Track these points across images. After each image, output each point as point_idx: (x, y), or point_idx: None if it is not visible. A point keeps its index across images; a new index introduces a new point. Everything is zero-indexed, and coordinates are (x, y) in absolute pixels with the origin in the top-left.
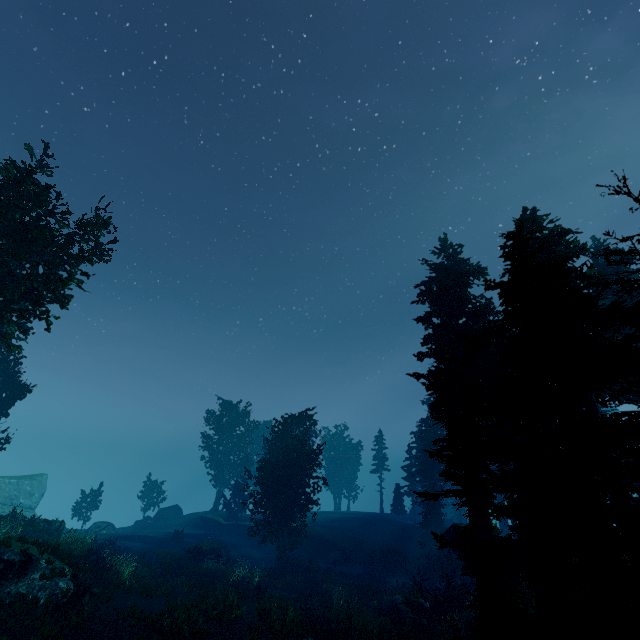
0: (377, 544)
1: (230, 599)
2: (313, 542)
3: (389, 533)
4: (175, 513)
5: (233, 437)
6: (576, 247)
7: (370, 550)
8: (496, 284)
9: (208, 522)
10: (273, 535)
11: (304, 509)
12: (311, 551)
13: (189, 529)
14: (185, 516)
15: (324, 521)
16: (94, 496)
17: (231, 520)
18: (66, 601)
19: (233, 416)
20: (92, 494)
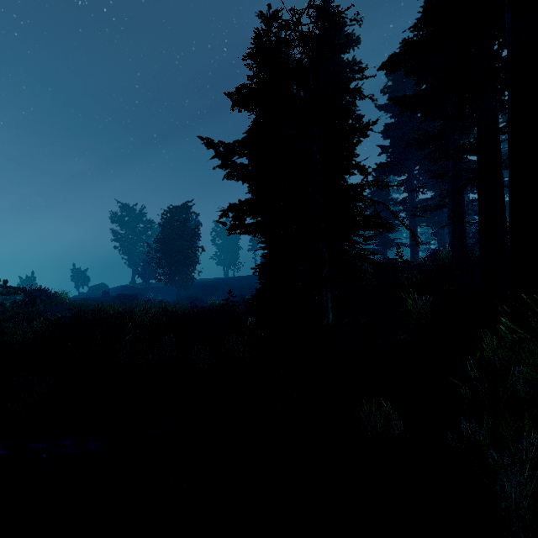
0: (245, 285)
1: (140, 303)
2: (204, 289)
3: (255, 281)
4: (103, 288)
5: (136, 232)
6: (353, 40)
7: (241, 289)
8: (249, 55)
9: (129, 288)
10: (171, 282)
11: (191, 265)
12: (203, 294)
13: (115, 294)
14: (111, 288)
15: (213, 280)
16: (30, 280)
17: (146, 286)
18: (25, 303)
19: (133, 216)
20: (28, 279)
